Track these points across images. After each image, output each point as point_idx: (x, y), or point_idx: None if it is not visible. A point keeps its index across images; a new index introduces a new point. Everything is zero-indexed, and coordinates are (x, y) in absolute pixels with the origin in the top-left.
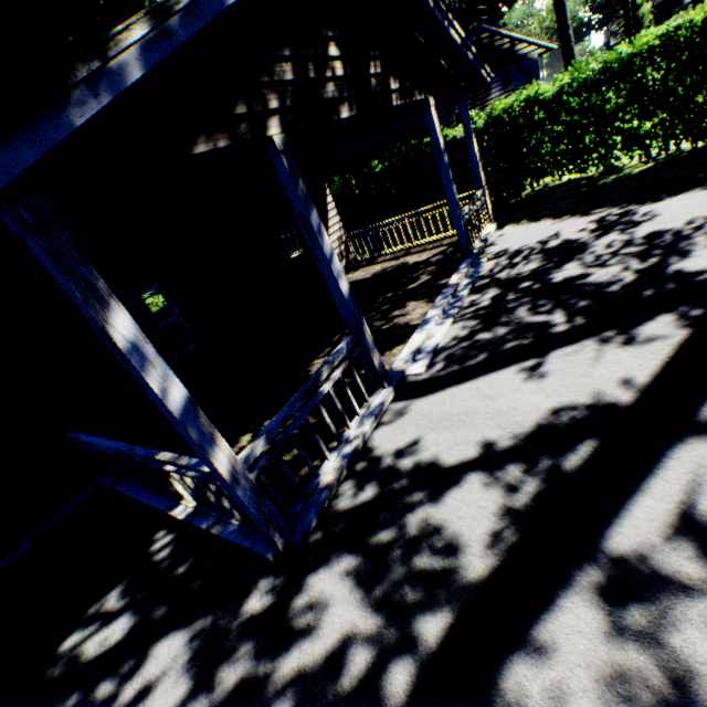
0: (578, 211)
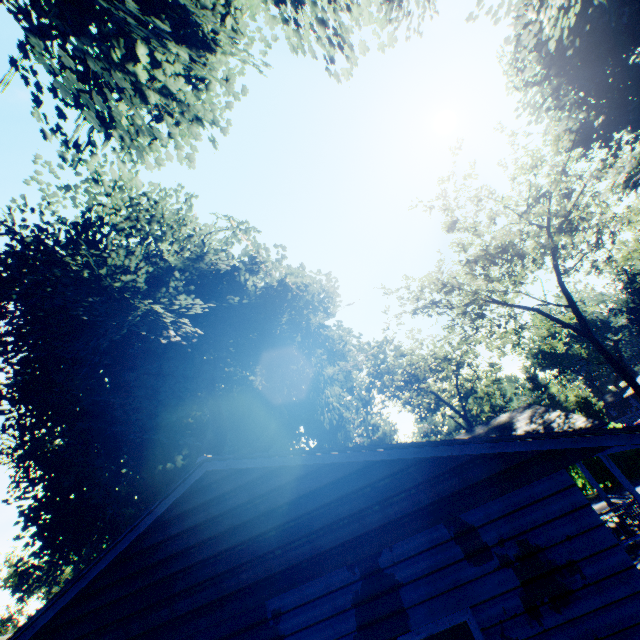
0: (597, 500)
